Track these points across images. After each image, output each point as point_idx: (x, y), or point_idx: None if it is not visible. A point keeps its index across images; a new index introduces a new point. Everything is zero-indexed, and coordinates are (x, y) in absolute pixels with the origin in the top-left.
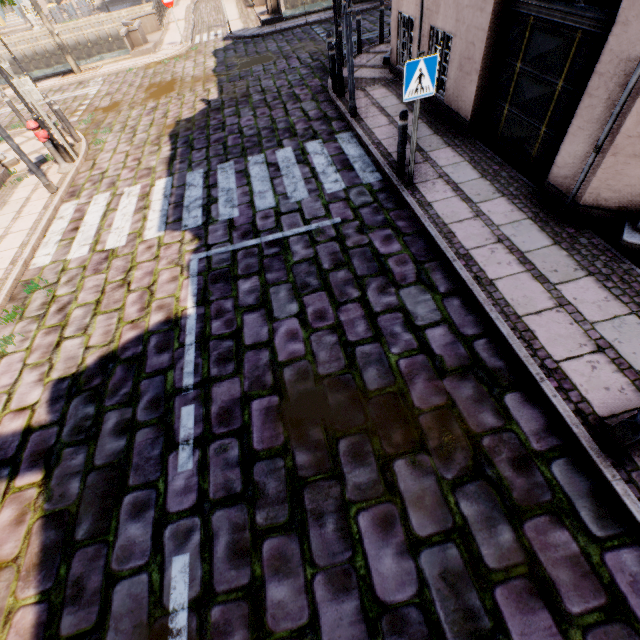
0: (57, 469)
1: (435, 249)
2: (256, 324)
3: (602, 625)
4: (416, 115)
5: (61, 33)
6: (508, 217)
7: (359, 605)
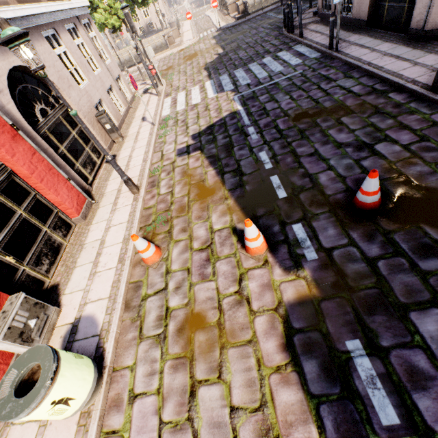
0: (205, 149)
1: (352, 67)
2: (271, 105)
3: (428, 128)
4: (339, 10)
5: (122, 54)
6: (389, 47)
7: (332, 145)
